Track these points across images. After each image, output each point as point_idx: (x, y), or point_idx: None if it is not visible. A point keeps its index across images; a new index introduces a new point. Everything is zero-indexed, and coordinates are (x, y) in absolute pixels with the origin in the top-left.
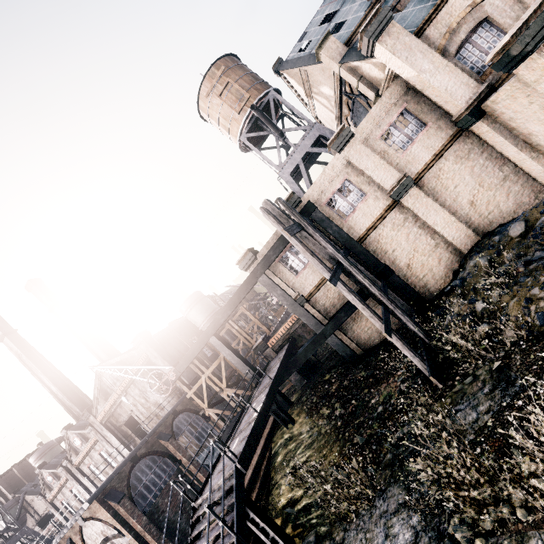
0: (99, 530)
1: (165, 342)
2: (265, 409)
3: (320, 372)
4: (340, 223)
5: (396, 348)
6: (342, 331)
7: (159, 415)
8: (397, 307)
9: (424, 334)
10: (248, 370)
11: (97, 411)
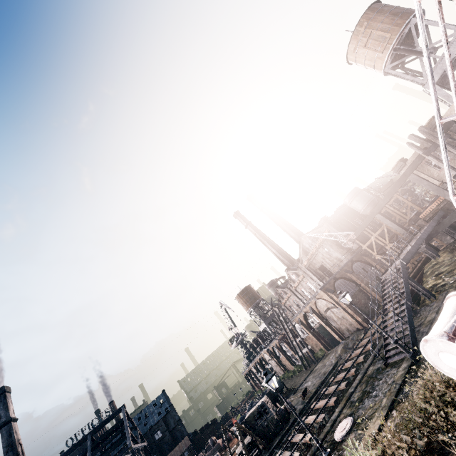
0: (324, 304)
1: (338, 222)
2: (416, 245)
3: None
4: None
5: None
6: None
7: (339, 265)
8: None
9: None
10: (404, 231)
11: (302, 261)
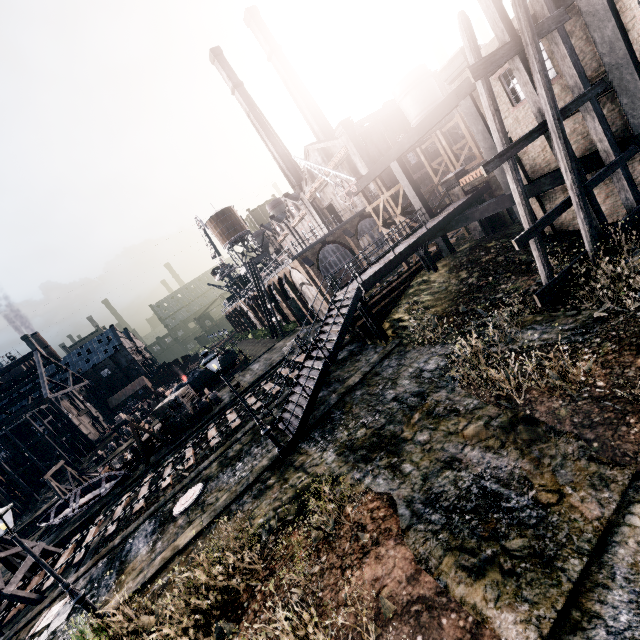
0: (299, 277)
1: (367, 137)
2: (403, 255)
3: (499, 234)
4: (630, 20)
5: (578, 247)
6: (542, 200)
7: (352, 211)
8: (582, 209)
9: (592, 251)
10: (420, 208)
11: (306, 190)
